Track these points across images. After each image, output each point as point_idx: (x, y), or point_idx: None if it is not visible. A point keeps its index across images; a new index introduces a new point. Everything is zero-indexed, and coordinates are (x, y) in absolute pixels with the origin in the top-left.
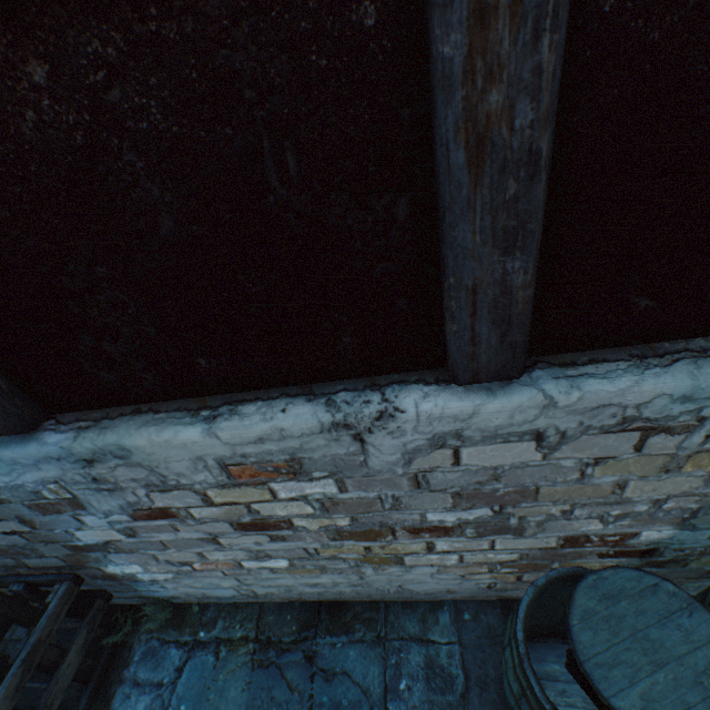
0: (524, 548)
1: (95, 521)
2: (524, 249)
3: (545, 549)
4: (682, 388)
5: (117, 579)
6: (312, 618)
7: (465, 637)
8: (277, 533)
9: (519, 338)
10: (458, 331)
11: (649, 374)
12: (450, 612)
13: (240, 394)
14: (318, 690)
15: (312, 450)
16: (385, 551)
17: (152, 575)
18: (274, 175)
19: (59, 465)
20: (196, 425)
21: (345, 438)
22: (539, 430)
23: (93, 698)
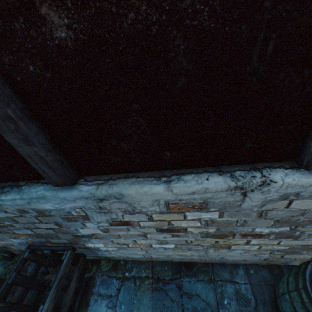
0: (293, 244)
1: (91, 225)
2: None
3: (303, 245)
4: None
5: (89, 249)
6: (177, 269)
7: (252, 281)
8: (176, 233)
9: None
10: None
11: None
12: (243, 269)
13: (180, 170)
14: (185, 302)
15: (216, 199)
16: (224, 243)
17: (107, 248)
18: (256, 54)
19: (85, 201)
20: (161, 185)
21: (237, 194)
22: None
23: (81, 300)
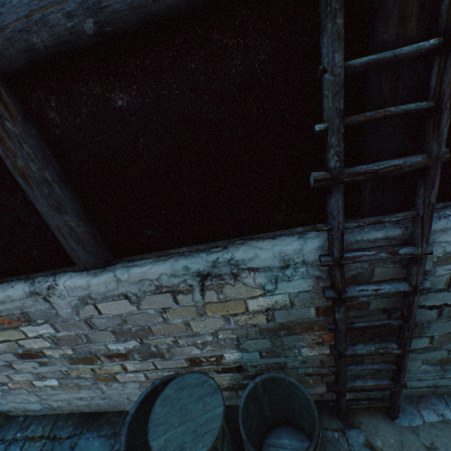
0: (173, 367)
1: None
2: (67, 212)
3: (185, 368)
4: (169, 270)
5: None
6: (83, 422)
7: None
8: (41, 360)
9: (92, 249)
10: (65, 246)
11: (157, 264)
12: None
13: (1, 279)
14: None
15: (30, 307)
16: (104, 372)
17: None
18: None
19: None
20: None
21: (41, 300)
22: (125, 293)
23: None
